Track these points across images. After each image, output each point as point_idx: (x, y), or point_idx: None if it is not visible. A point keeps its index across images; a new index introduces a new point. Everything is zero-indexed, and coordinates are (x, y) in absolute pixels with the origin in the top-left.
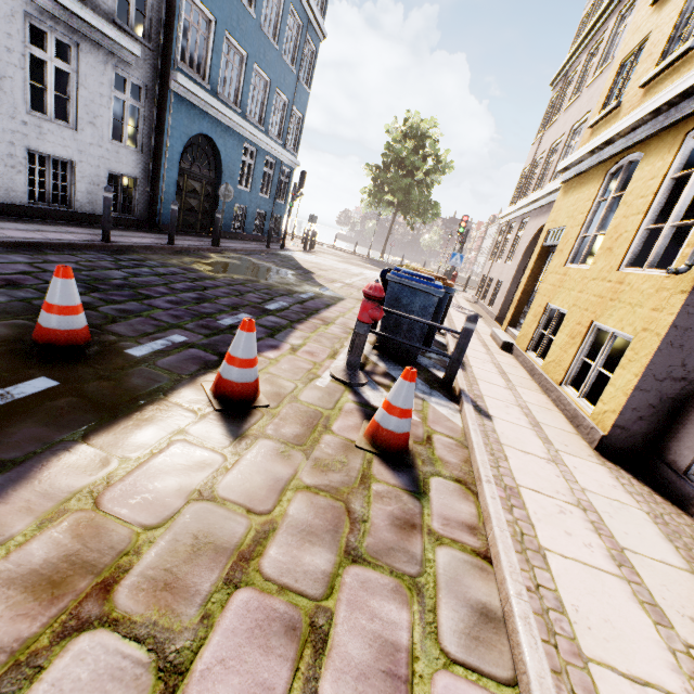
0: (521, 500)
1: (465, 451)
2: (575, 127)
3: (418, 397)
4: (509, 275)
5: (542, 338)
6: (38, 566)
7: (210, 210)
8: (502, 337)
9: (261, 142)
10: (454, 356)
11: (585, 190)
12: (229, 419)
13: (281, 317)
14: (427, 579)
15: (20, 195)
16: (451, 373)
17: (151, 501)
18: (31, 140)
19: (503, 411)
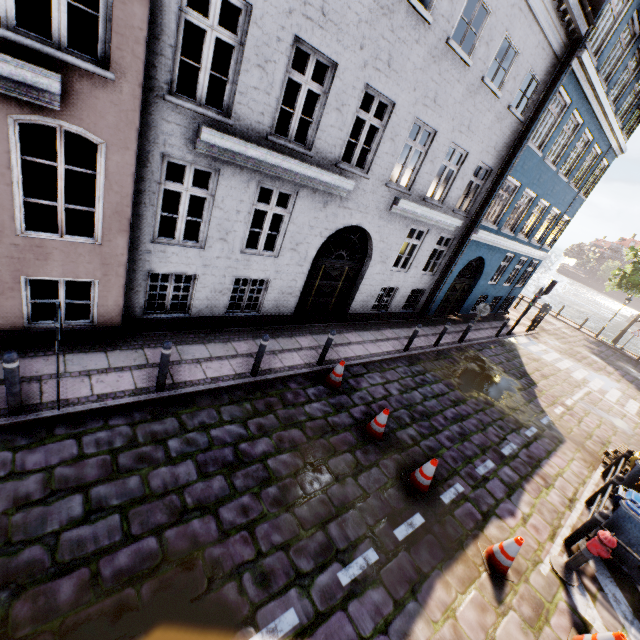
0: None
1: None
2: None
3: (618, 620)
4: None
5: None
6: None
7: (460, 300)
8: None
9: (521, 250)
10: None
11: None
12: (494, 583)
13: (513, 468)
14: None
15: (368, 308)
16: None
17: (473, 628)
18: (385, 282)
19: None
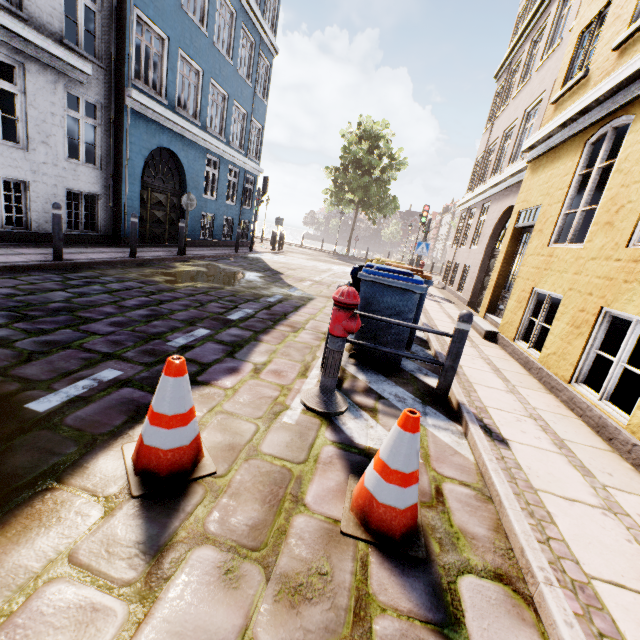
0: (606, 615)
1: (491, 508)
2: (528, 110)
3: None
4: (476, 260)
5: (531, 326)
6: None
7: (178, 221)
8: (484, 326)
9: (223, 152)
10: (448, 363)
11: (559, 165)
12: (151, 511)
13: (244, 327)
14: None
15: None
16: (446, 383)
17: None
18: None
19: (517, 429)
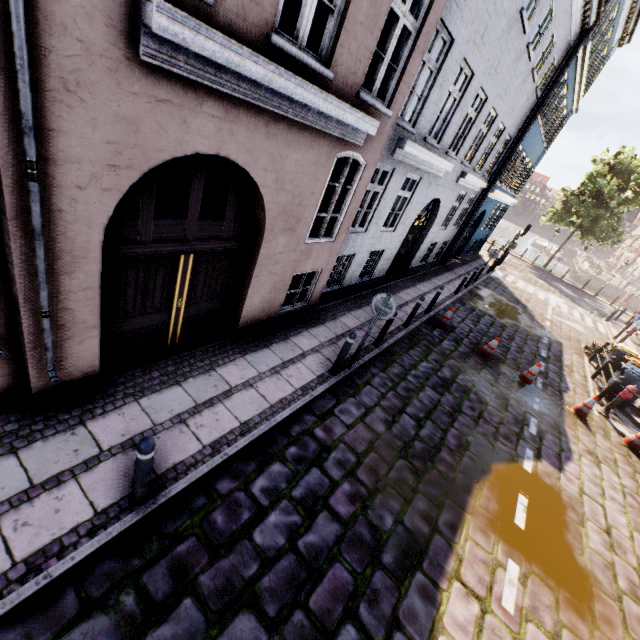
0: None
1: None
2: None
3: (631, 430)
4: None
5: None
6: (584, 449)
7: (461, 246)
8: None
9: (505, 200)
10: None
11: None
12: (583, 423)
13: (552, 364)
14: None
15: (418, 262)
16: None
17: (589, 443)
18: (433, 239)
19: None
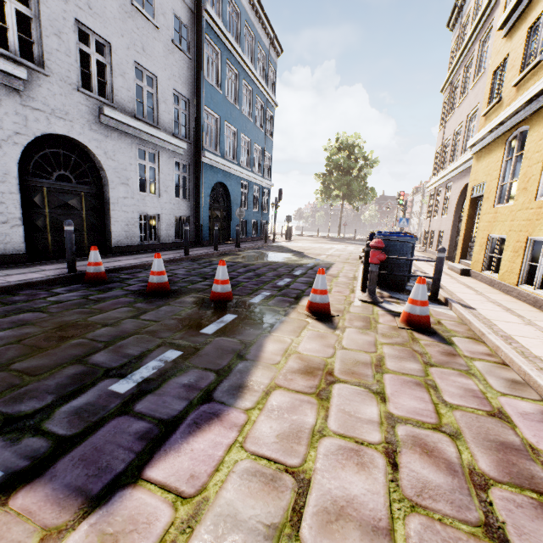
0: (514, 340)
1: (465, 326)
2: (469, 116)
3: None
4: (447, 225)
5: (491, 260)
6: (298, 368)
7: (226, 227)
8: (459, 267)
9: (250, 178)
10: (435, 276)
11: (492, 155)
12: (324, 322)
13: (306, 277)
14: (474, 371)
15: (136, 239)
16: (435, 288)
17: (320, 350)
18: (141, 208)
19: (481, 305)
